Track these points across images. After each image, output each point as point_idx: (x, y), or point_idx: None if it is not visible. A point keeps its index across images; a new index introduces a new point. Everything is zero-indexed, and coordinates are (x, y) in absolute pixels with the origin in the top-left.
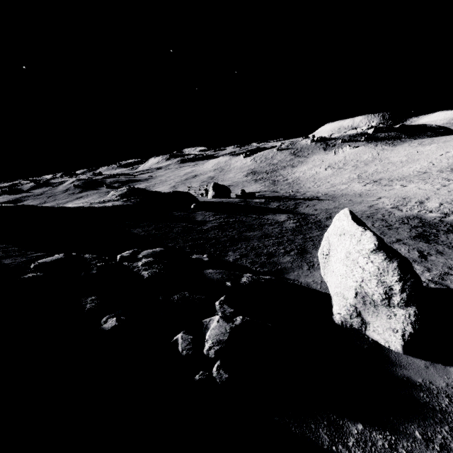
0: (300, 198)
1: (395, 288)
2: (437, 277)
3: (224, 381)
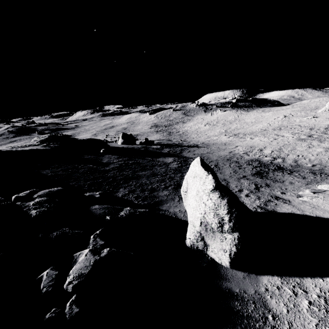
0: (185, 145)
1: (225, 219)
2: (263, 203)
3: (72, 316)
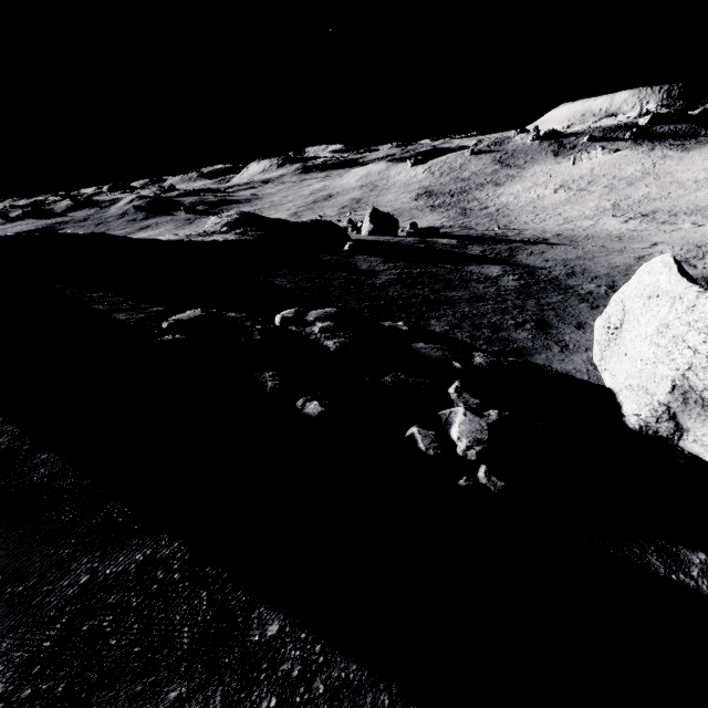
0: (516, 240)
1: None
2: None
3: (500, 490)
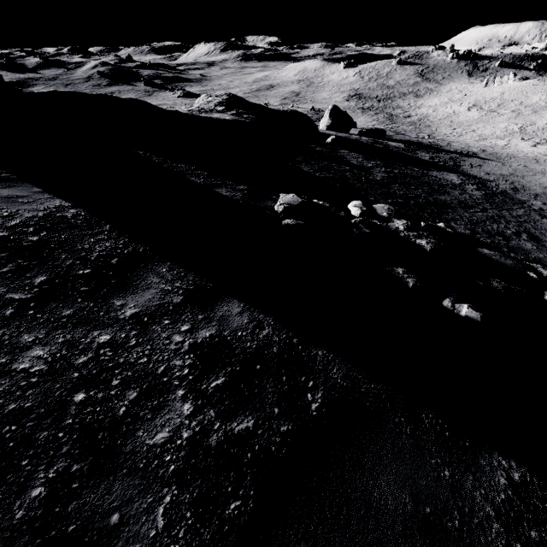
0: (451, 151)
1: None
2: None
3: None
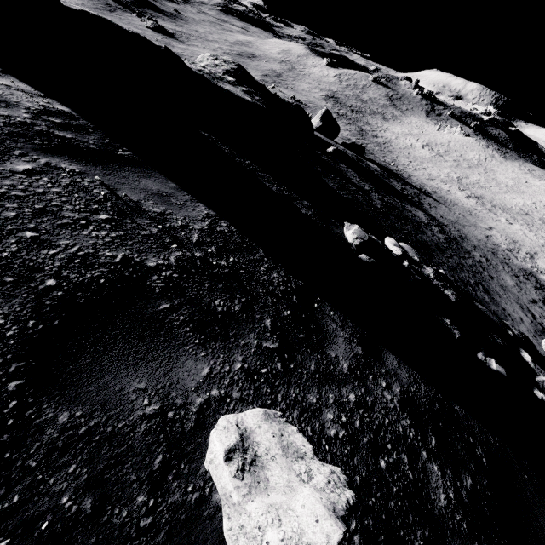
0: (413, 185)
1: None
2: None
3: None
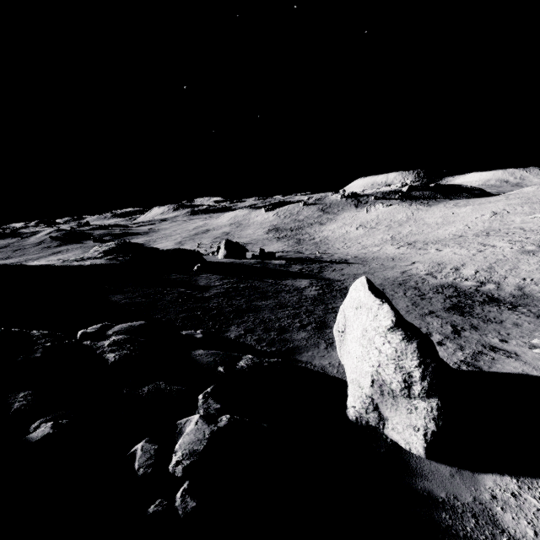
0: (326, 261)
1: (415, 375)
2: (469, 357)
3: (188, 513)
